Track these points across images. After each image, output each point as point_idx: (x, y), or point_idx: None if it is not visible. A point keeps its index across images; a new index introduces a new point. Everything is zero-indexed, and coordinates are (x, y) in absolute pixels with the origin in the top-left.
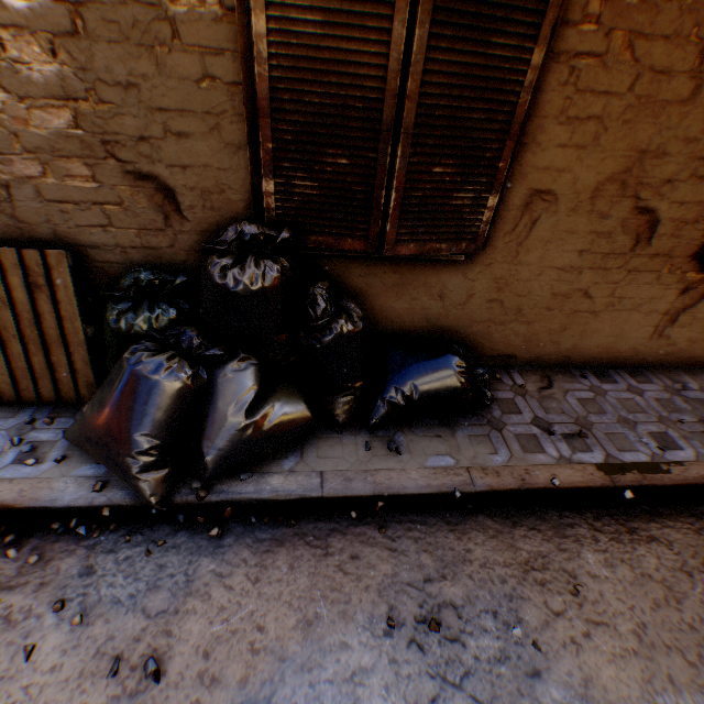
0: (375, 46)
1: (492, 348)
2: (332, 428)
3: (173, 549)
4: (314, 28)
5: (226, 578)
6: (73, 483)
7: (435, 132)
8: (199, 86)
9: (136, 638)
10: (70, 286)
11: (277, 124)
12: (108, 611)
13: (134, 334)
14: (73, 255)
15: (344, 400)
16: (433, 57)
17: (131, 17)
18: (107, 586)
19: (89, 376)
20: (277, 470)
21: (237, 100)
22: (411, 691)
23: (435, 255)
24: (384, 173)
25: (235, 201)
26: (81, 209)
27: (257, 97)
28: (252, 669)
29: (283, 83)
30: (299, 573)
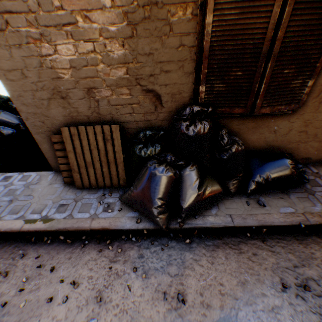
0: (263, 19)
1: (297, 155)
2: (228, 195)
3: (172, 248)
4: (234, 16)
5: (198, 261)
6: (127, 219)
7: (287, 54)
8: (177, 50)
9: (169, 285)
10: (119, 139)
11: (211, 61)
12: (154, 273)
13: (147, 157)
14: (119, 126)
15: (234, 182)
16: (292, 19)
17: (154, 26)
18: (150, 262)
19: (123, 176)
20: (209, 214)
21: (192, 53)
22: (305, 318)
23: (275, 112)
24: (258, 76)
25: (185, 97)
26: (123, 107)
27: (203, 50)
28: (224, 302)
29: (216, 42)
30: (231, 260)
